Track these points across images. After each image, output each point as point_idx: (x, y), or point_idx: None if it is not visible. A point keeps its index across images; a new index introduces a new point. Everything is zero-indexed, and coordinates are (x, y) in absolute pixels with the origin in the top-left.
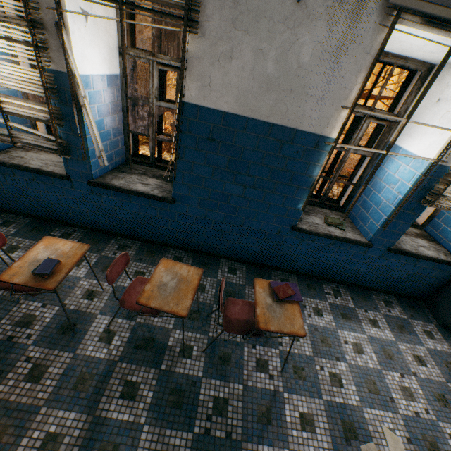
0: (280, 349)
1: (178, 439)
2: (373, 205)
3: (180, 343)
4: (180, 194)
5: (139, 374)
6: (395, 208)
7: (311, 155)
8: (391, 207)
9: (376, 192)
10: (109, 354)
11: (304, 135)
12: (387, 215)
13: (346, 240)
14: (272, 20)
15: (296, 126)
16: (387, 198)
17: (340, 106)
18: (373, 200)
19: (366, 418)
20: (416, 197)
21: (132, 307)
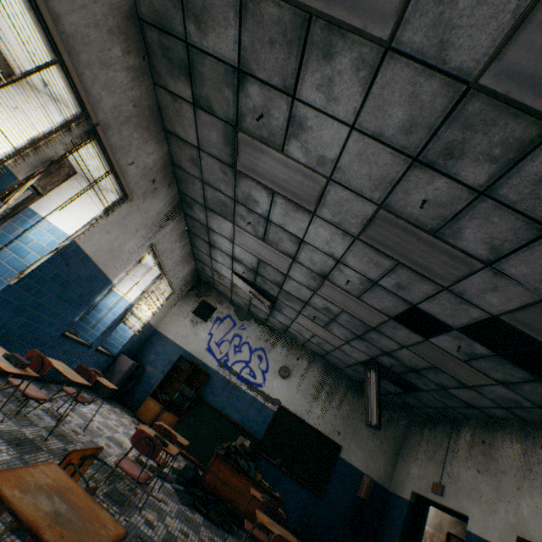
0: (74, 423)
1: (89, 470)
2: (95, 321)
3: (35, 435)
4: (5, 297)
5: (42, 456)
6: (112, 323)
7: (103, 289)
8: (109, 323)
9: (97, 313)
10: (11, 455)
11: (107, 278)
12: (106, 327)
13: (85, 344)
14: (128, 230)
15: (107, 273)
16: (106, 317)
17: (125, 270)
18: (94, 318)
19: (118, 437)
20: (121, 318)
21: (39, 397)
